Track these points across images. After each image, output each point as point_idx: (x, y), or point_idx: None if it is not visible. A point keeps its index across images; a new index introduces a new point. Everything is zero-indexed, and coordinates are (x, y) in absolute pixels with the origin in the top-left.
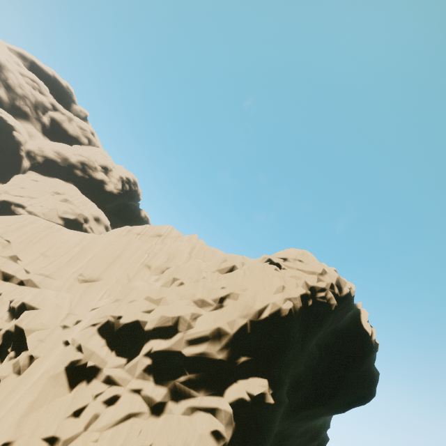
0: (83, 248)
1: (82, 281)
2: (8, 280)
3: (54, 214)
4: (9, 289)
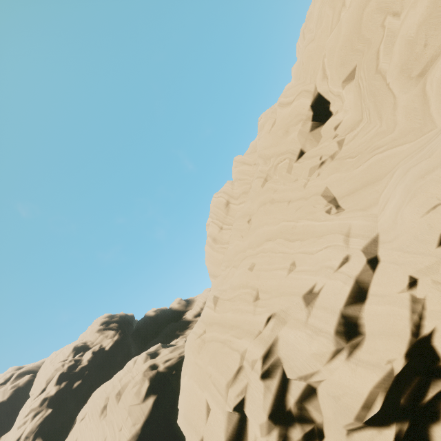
0: (265, 241)
1: (339, 209)
2: (364, 292)
3: (137, 410)
4: (395, 271)
